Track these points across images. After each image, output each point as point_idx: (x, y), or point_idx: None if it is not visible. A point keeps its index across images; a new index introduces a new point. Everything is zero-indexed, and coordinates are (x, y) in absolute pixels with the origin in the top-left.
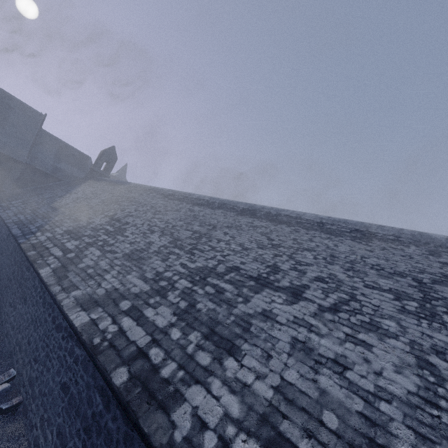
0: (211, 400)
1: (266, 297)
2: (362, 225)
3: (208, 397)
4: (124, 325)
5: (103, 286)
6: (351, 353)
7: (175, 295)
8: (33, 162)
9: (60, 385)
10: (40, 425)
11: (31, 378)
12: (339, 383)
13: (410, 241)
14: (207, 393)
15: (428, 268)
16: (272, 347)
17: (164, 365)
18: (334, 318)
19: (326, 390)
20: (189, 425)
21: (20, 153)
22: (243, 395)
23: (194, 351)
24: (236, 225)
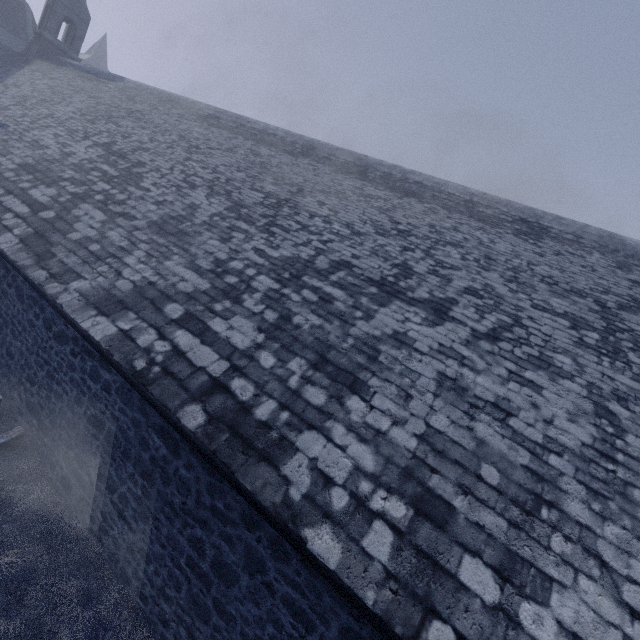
0: (333, 450)
1: (397, 314)
2: (531, 213)
3: (330, 447)
4: (180, 342)
5: (127, 277)
6: (516, 396)
7: (255, 301)
8: None
9: (86, 418)
10: (65, 465)
11: (30, 405)
12: (501, 433)
13: (594, 246)
14: (327, 442)
15: (615, 287)
16: (412, 384)
17: (257, 404)
18: (493, 348)
19: (485, 441)
20: (308, 480)
21: None
22: (377, 444)
23: (299, 385)
24: (337, 190)
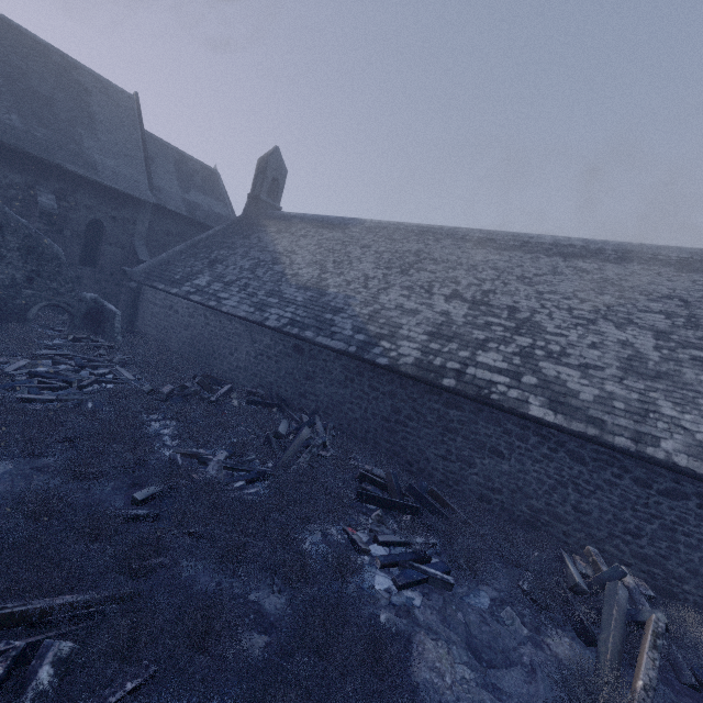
0: None
1: None
2: None
3: None
4: None
5: (696, 430)
6: None
7: None
8: (159, 198)
9: None
10: None
11: (641, 555)
12: None
13: None
14: None
15: None
16: None
17: None
18: None
19: None
20: None
21: (139, 185)
22: None
23: None
24: None
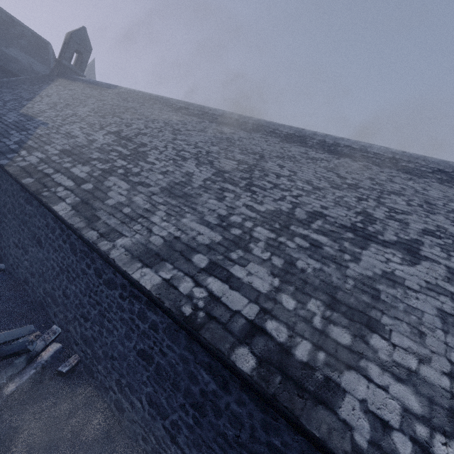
0: (377, 390)
1: (378, 255)
2: (447, 165)
3: (373, 388)
4: (212, 288)
5: (157, 233)
6: None
7: (261, 249)
8: None
9: (136, 351)
10: (118, 390)
11: (84, 337)
12: None
13: None
14: (368, 382)
15: None
16: (419, 321)
17: (294, 345)
18: None
19: None
20: (366, 425)
21: None
22: (414, 384)
23: (323, 325)
24: (289, 155)
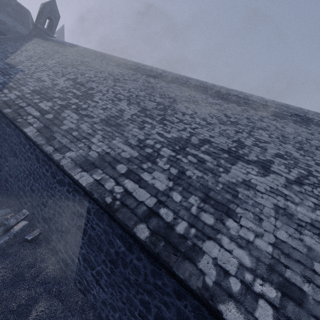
0: (225, 252)
1: (242, 169)
2: (301, 111)
3: (222, 251)
4: (127, 186)
5: (94, 149)
6: None
7: (164, 162)
8: None
9: (76, 227)
10: (64, 252)
11: (44, 217)
12: (319, 242)
13: None
14: (220, 247)
15: None
16: (261, 212)
17: (176, 223)
18: (301, 189)
19: (311, 247)
20: (214, 272)
21: None
22: (249, 249)
23: (197, 212)
24: (193, 100)
